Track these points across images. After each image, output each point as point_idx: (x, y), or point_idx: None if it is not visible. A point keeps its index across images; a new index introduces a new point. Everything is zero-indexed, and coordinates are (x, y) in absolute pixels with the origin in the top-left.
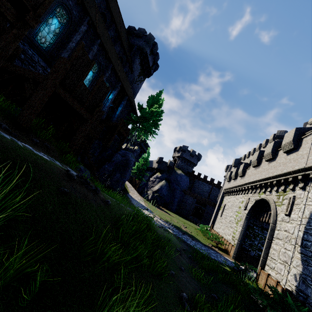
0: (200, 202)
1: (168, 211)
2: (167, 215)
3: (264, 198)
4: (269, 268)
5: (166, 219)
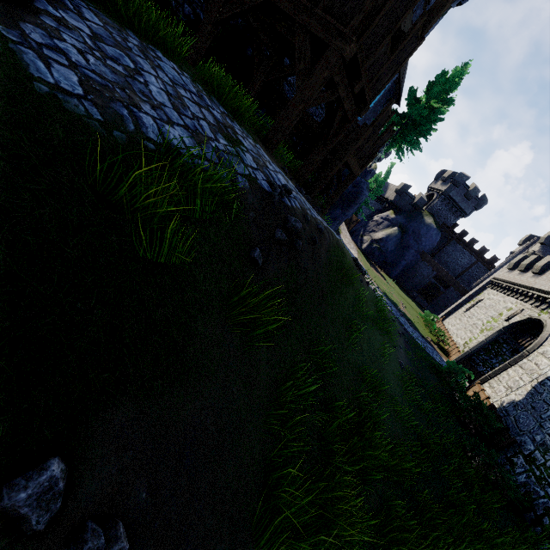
0: (441, 278)
1: (386, 276)
2: (384, 282)
3: (543, 321)
4: (488, 386)
5: (384, 289)
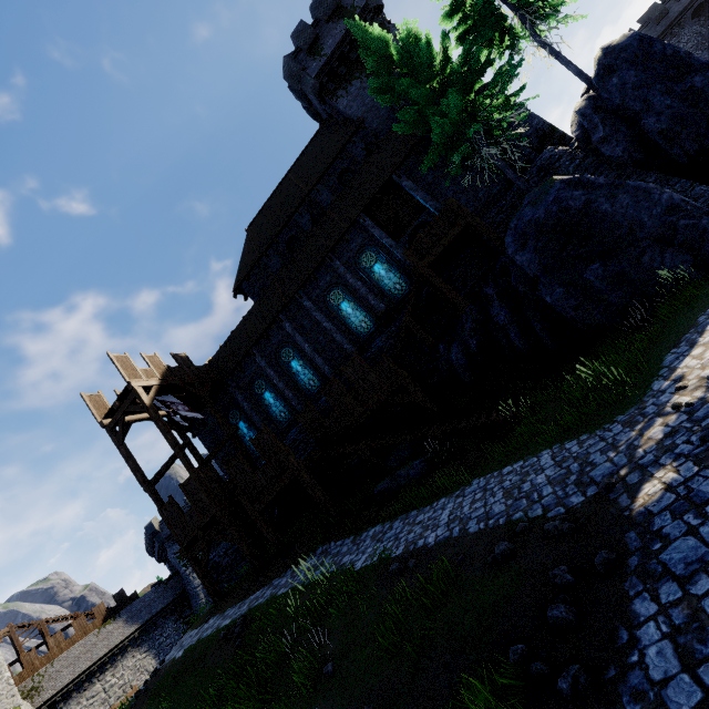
0: None
1: None
2: None
3: None
4: None
5: None
